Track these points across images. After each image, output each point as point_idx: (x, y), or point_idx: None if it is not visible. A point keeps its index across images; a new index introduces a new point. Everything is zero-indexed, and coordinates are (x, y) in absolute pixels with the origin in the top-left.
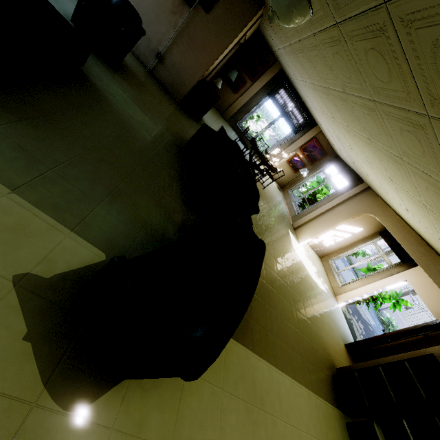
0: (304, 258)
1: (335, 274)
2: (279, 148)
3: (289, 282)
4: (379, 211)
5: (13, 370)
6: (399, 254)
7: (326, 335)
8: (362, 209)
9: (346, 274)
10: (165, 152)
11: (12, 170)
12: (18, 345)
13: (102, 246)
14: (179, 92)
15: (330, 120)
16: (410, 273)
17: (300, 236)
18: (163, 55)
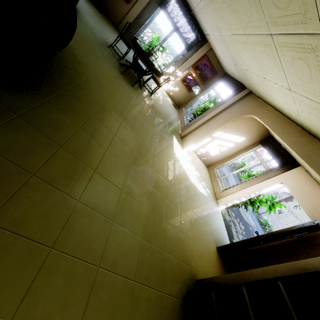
0: (187, 162)
1: (219, 180)
2: (173, 65)
3: (149, 179)
4: (258, 110)
5: None
6: (277, 158)
7: (193, 239)
8: (243, 111)
9: None
10: None
11: None
12: None
13: None
14: None
15: (210, 6)
16: (286, 175)
17: (185, 143)
18: None
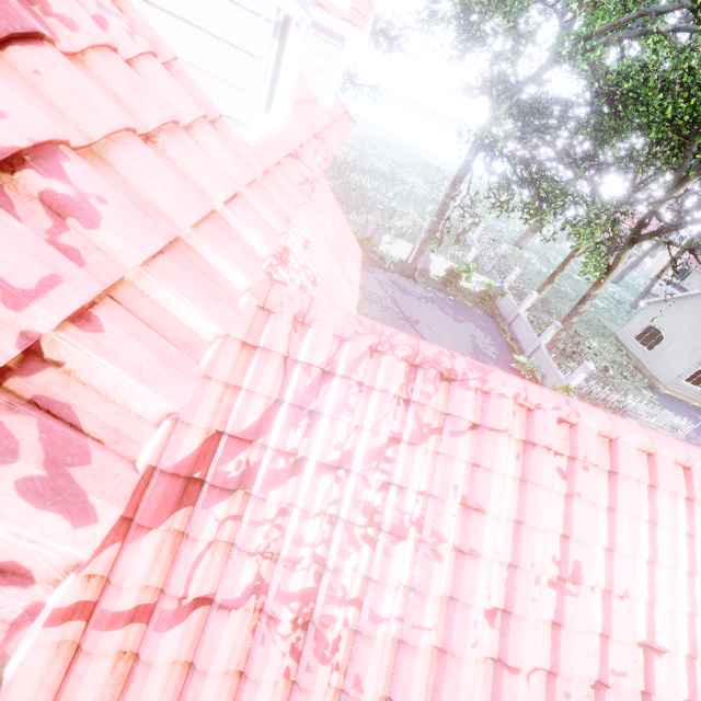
0: None
1: None
2: None
3: None
4: None
5: None
6: None
7: None
8: None
9: (443, 328)
10: None
11: None
12: None
13: None
14: None
15: None
16: None
17: None
18: None
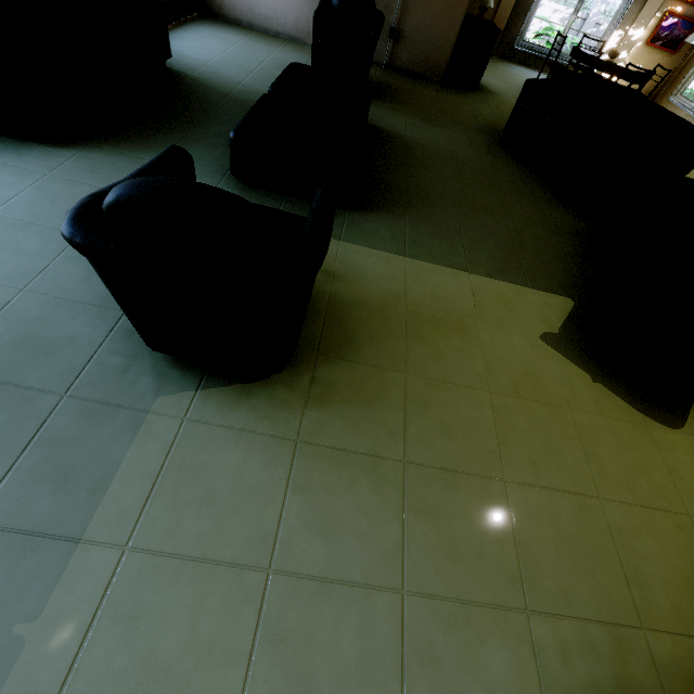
0: None
1: None
2: (619, 29)
3: None
4: None
5: (610, 404)
6: None
7: None
8: None
9: None
10: (496, 160)
11: (449, 255)
12: (594, 387)
13: (560, 292)
14: (437, 65)
15: None
16: None
17: None
18: (398, 26)
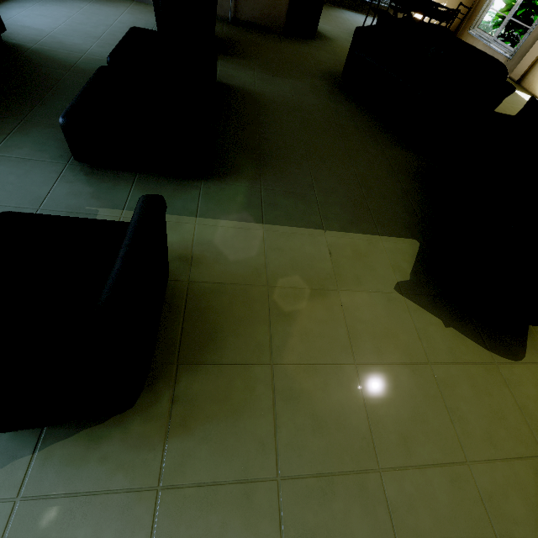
0: None
1: None
2: None
3: None
4: None
5: (462, 348)
6: None
7: None
8: None
9: None
10: (338, 105)
11: (304, 214)
12: (447, 332)
13: (406, 234)
14: (277, 16)
15: None
16: None
17: (535, 86)
18: None
